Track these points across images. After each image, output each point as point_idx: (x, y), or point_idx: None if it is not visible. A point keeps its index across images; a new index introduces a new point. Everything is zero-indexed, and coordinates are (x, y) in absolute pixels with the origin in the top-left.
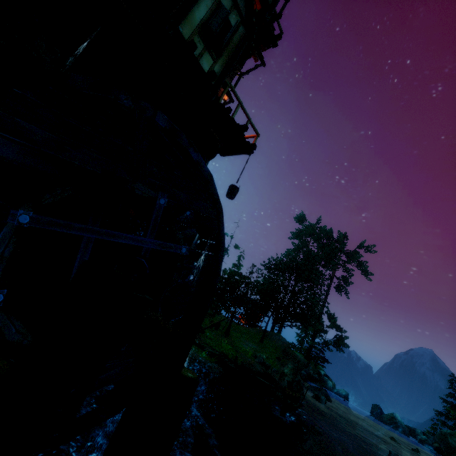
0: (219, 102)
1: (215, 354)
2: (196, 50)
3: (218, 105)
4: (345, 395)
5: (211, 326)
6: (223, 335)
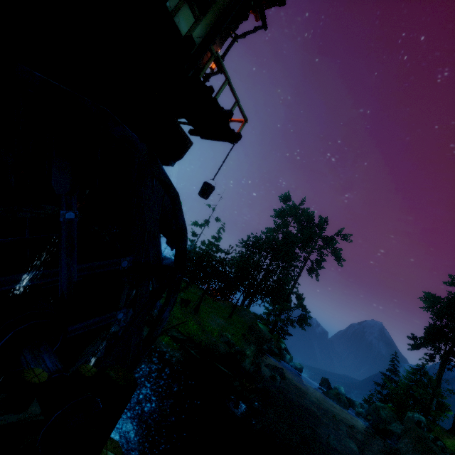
0: (200, 76)
1: (179, 339)
2: (170, 1)
3: (198, 80)
4: (299, 369)
5: (181, 303)
6: (192, 313)
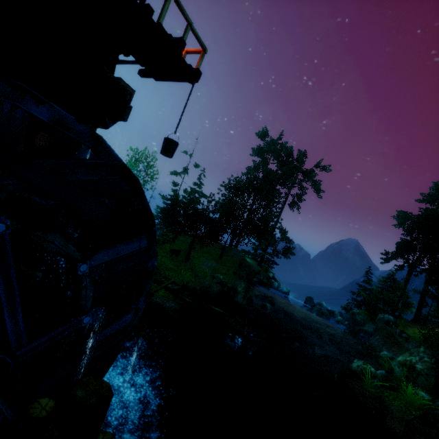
0: None
1: (173, 289)
2: None
3: None
4: (287, 292)
5: (172, 254)
6: (183, 261)
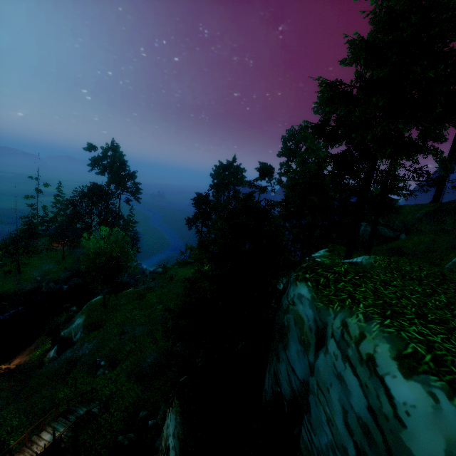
0: None
1: None
2: None
3: None
4: None
5: (5, 274)
6: (15, 275)
